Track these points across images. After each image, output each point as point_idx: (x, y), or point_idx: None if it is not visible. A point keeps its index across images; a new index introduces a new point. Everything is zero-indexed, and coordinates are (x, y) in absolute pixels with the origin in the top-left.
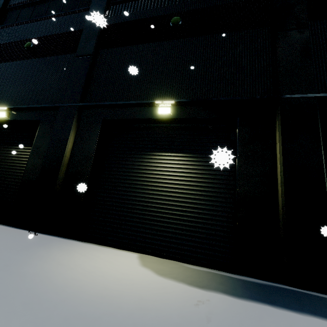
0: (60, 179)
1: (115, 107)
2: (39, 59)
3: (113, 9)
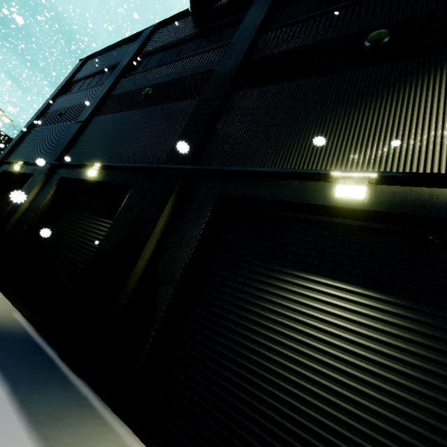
0: (10, 223)
1: (73, 167)
2: (61, 123)
3: (121, 82)
